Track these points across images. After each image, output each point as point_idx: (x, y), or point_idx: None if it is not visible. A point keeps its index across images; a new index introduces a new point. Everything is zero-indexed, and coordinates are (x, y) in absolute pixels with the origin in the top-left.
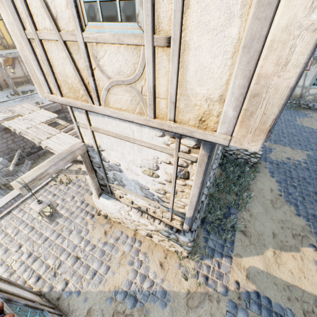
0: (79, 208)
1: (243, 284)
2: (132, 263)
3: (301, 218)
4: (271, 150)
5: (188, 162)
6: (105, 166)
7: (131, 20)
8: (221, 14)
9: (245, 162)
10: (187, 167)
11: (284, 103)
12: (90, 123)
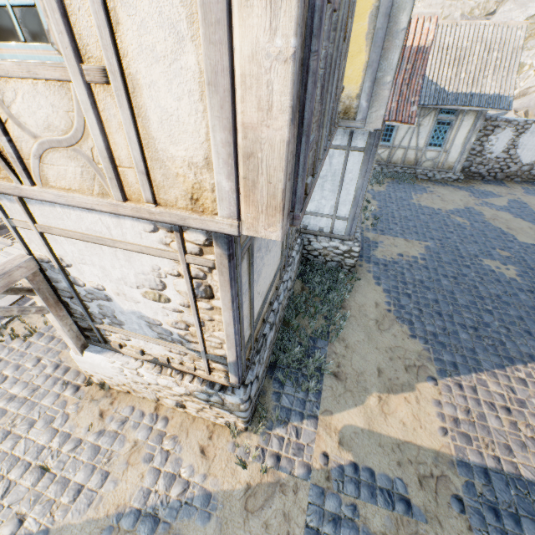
0: (51, 378)
1: (334, 455)
2: (150, 458)
3: (418, 340)
4: (377, 244)
5: (205, 269)
6: (80, 293)
7: (40, 40)
8: (166, 34)
9: (339, 266)
10: (207, 278)
11: (287, 165)
12: (34, 219)
